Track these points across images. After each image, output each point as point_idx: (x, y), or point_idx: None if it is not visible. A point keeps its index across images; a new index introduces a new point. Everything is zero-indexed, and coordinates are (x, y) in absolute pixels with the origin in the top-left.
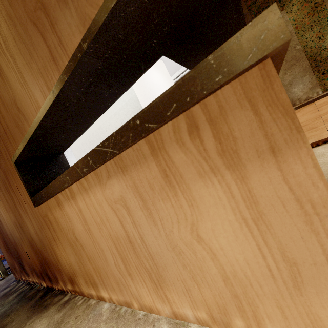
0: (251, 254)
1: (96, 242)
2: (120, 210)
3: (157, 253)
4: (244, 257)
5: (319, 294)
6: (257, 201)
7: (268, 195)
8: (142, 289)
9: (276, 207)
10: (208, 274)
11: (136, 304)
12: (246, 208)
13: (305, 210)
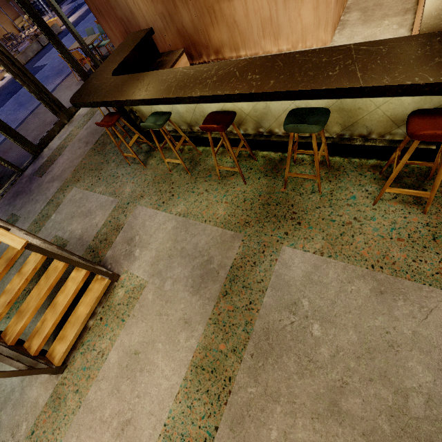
0: (311, 20)
1: (249, 22)
2: (272, 4)
3: (281, 24)
4: (309, 21)
5: (321, 29)
6: (318, 2)
7: (321, 0)
8: (267, 43)
9: (322, 4)
10: (297, 29)
11: (261, 53)
12: (315, 4)
13: (326, 5)
